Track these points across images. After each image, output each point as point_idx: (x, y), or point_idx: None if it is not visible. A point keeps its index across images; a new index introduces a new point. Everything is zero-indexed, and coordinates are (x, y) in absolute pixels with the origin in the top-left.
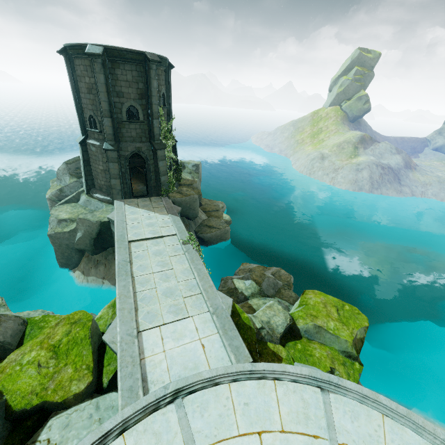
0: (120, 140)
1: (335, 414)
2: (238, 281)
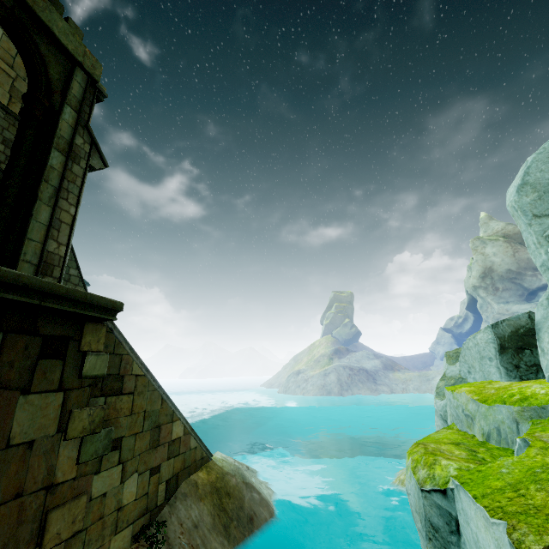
0: None
1: None
2: None
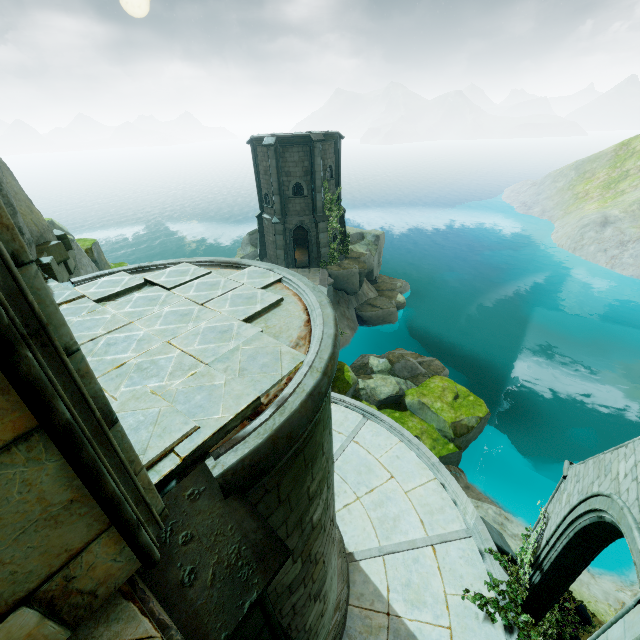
0: (287, 214)
1: (363, 429)
2: (374, 358)
